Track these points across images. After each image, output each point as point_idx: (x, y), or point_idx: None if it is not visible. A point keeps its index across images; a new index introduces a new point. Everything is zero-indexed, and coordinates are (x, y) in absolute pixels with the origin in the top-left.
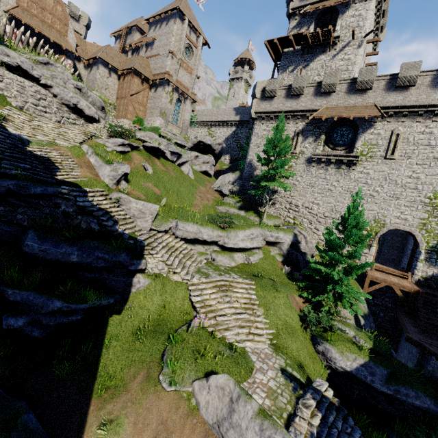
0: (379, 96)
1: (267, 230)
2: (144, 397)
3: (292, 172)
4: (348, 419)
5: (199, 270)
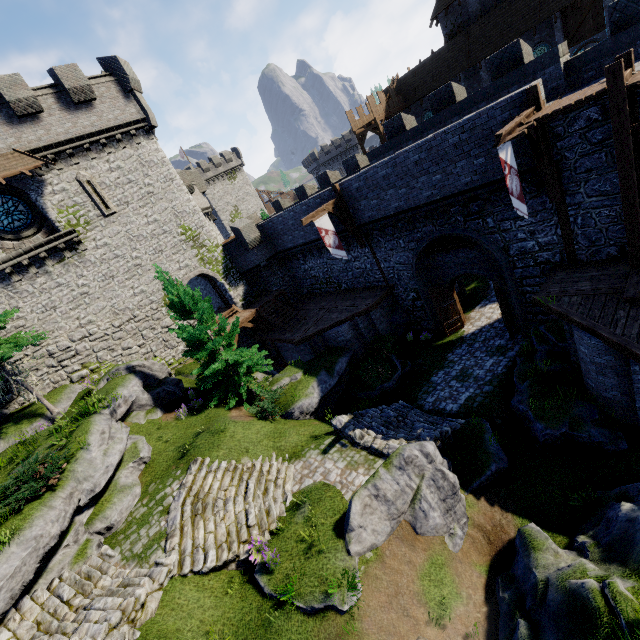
0: (8, 136)
1: (104, 408)
2: (367, 639)
3: (7, 312)
4: (361, 413)
5: (138, 556)
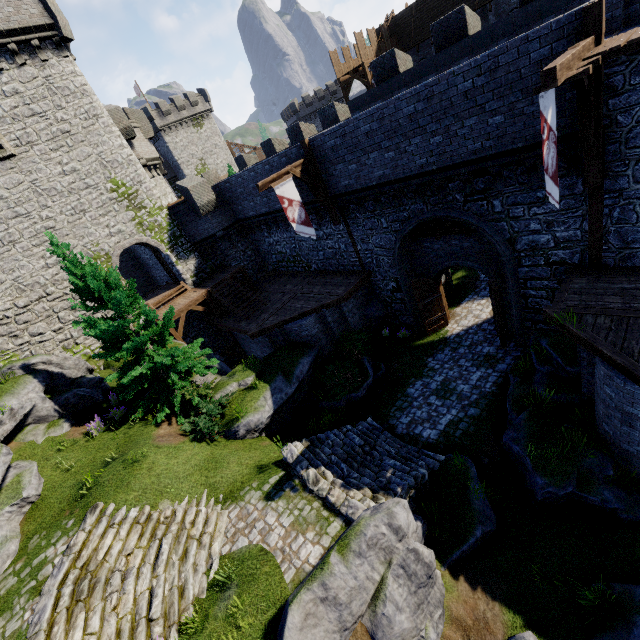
0: None
1: None
2: None
3: None
4: (320, 438)
5: None
